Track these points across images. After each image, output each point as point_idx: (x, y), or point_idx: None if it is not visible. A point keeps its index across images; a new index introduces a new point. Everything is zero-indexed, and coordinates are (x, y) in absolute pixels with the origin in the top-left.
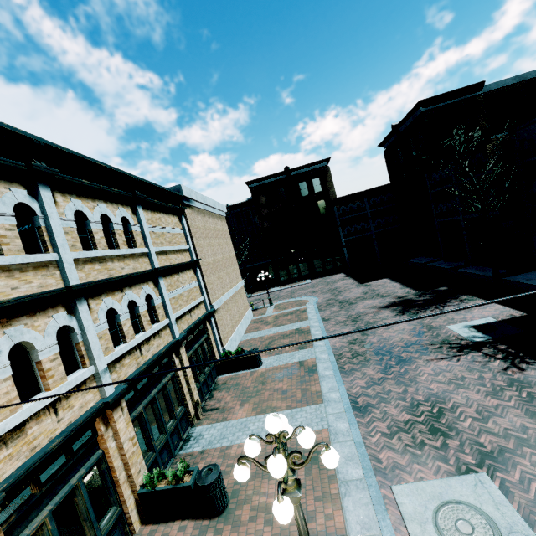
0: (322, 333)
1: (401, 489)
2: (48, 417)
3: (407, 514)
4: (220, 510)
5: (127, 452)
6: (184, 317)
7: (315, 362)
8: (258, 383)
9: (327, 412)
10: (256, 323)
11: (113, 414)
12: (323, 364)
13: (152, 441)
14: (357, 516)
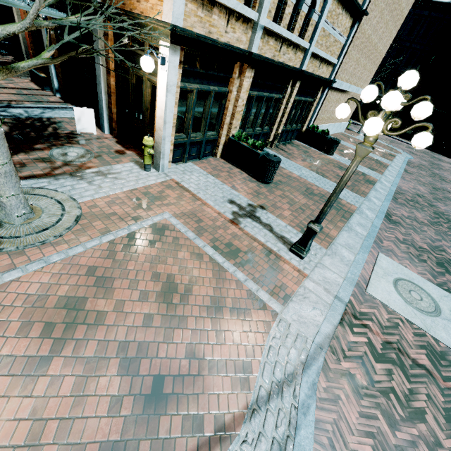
0: (397, 174)
1: (386, 258)
2: (223, 20)
3: (379, 265)
4: (265, 181)
5: (238, 107)
6: (315, 61)
7: (376, 181)
8: (322, 160)
9: (363, 202)
10: (343, 136)
11: (247, 70)
12: (382, 186)
13: (246, 124)
14: (346, 240)
